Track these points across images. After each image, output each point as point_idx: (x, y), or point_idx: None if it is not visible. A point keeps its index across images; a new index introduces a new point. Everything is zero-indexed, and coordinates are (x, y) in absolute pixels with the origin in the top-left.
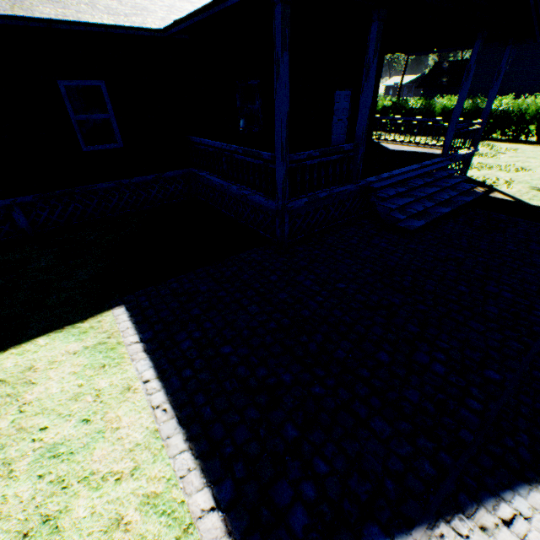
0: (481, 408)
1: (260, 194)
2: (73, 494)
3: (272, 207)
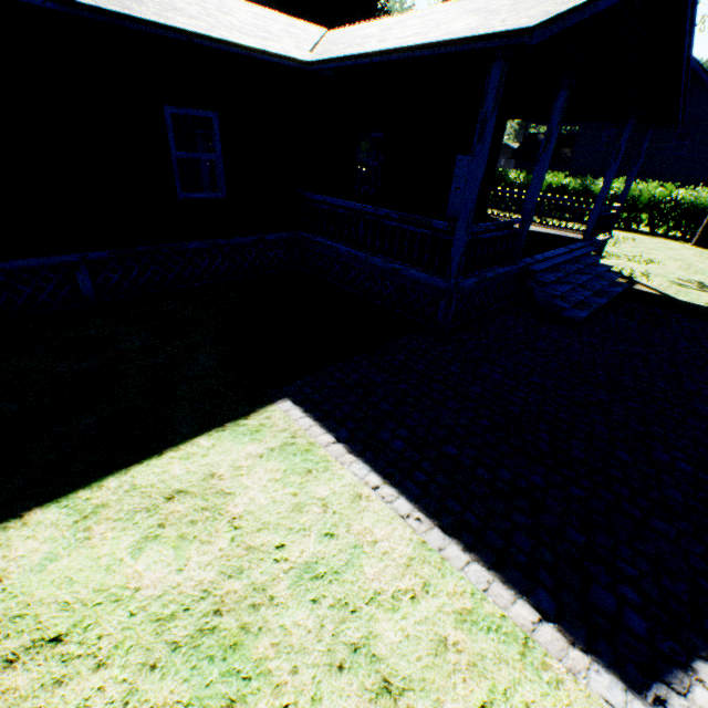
0: None
1: (418, 269)
2: (370, 618)
3: (442, 285)
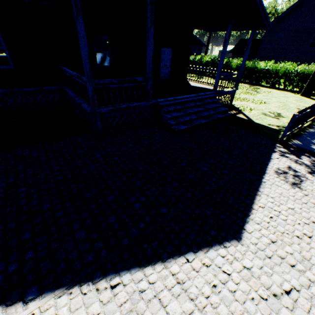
0: (144, 227)
1: (86, 103)
2: None
3: (88, 110)
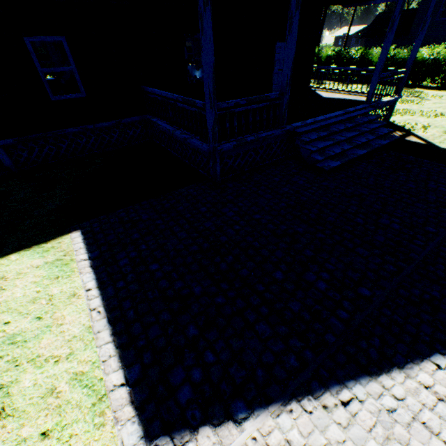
0: (348, 318)
1: (197, 138)
2: (23, 371)
3: (205, 149)
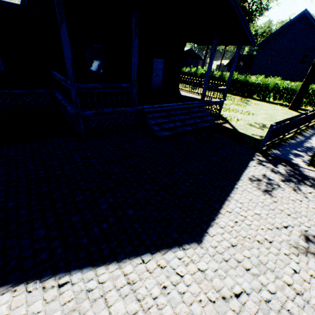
0: (107, 228)
1: (71, 106)
2: None
3: (72, 113)
